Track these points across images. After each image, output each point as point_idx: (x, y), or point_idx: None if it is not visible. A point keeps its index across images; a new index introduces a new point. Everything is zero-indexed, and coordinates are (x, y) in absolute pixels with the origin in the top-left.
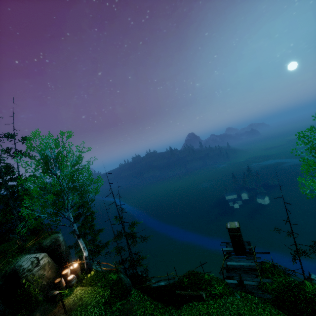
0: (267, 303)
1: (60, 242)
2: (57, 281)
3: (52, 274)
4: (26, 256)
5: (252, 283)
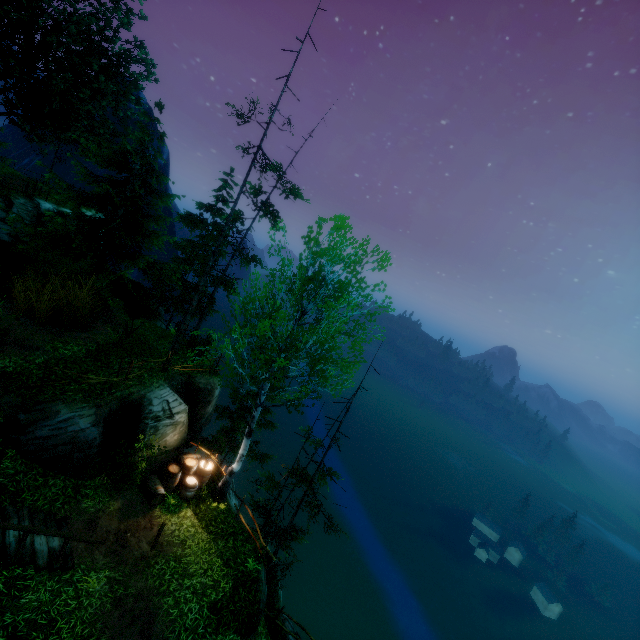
0: None
1: (213, 399)
2: (172, 470)
3: (172, 446)
4: (165, 391)
5: None
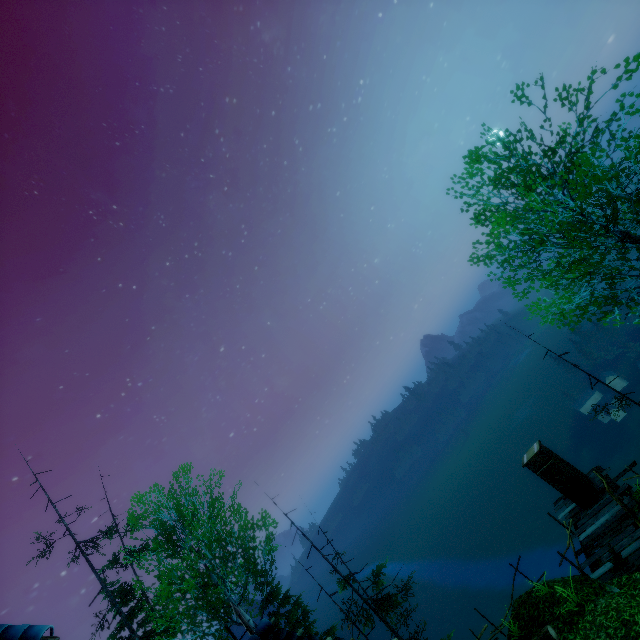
0: None
1: None
2: None
3: None
4: None
5: (635, 546)
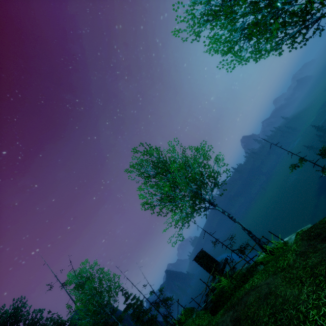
0: (207, 312)
1: None
2: None
3: None
4: None
5: (210, 299)
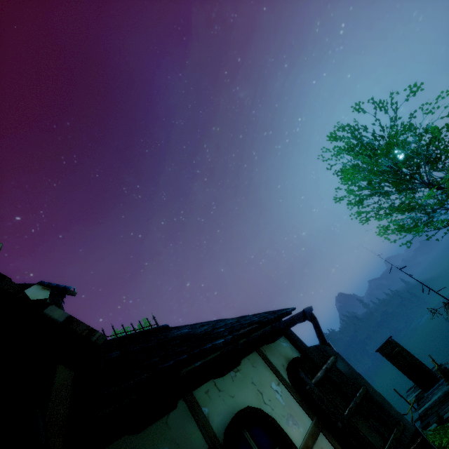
0: None
1: None
2: None
3: None
4: None
5: None
